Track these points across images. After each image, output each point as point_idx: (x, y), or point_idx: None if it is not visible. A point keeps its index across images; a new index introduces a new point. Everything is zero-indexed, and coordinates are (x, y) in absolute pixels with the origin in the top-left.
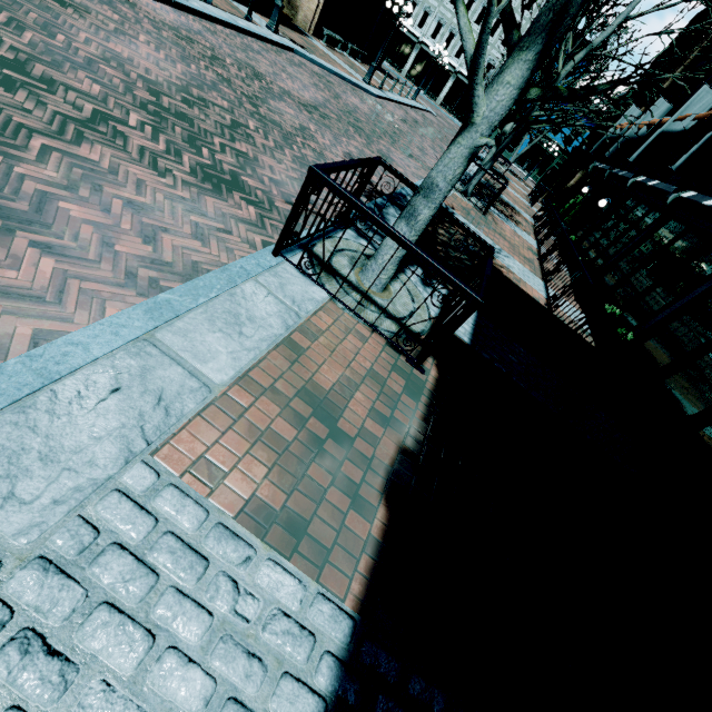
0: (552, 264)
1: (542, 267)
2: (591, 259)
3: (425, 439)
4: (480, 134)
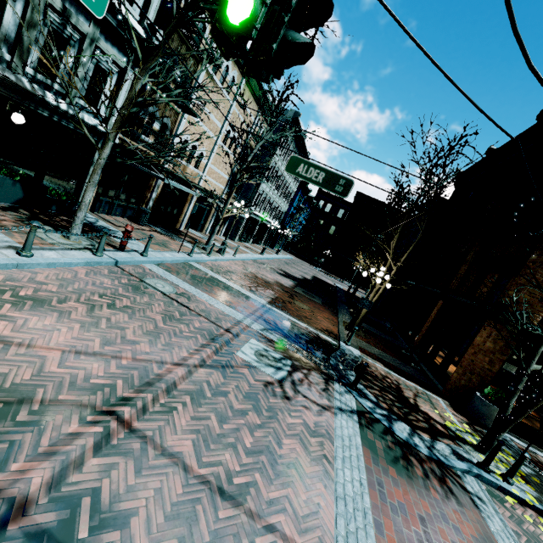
0: None
1: None
2: None
3: None
4: None
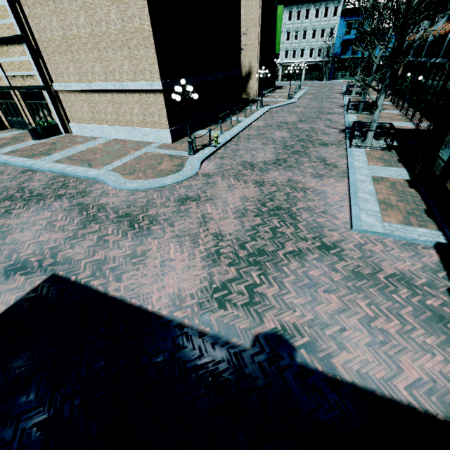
0: (411, 114)
1: (407, 118)
2: (428, 102)
3: (400, 158)
4: (380, 108)
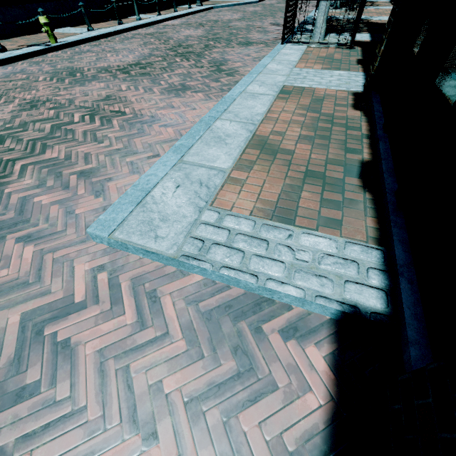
0: None
1: None
2: None
3: (366, 57)
4: None
